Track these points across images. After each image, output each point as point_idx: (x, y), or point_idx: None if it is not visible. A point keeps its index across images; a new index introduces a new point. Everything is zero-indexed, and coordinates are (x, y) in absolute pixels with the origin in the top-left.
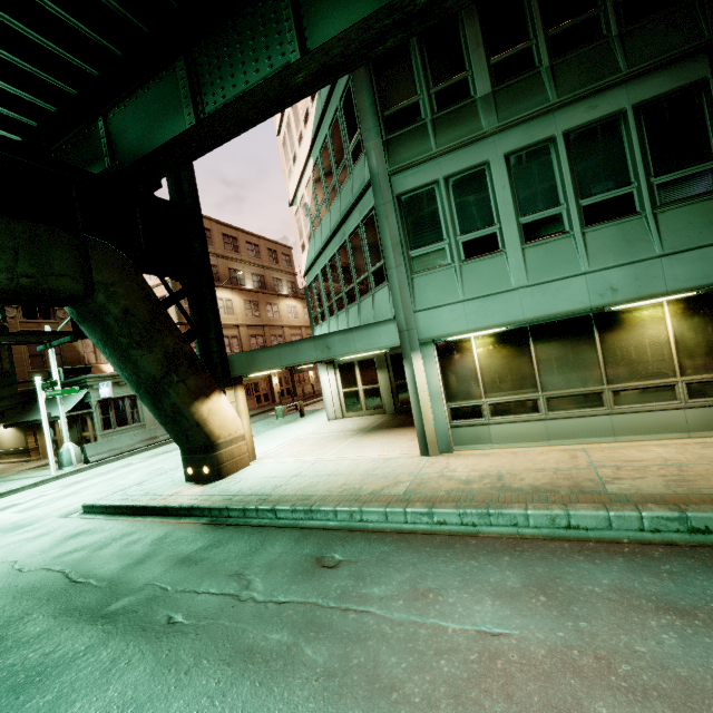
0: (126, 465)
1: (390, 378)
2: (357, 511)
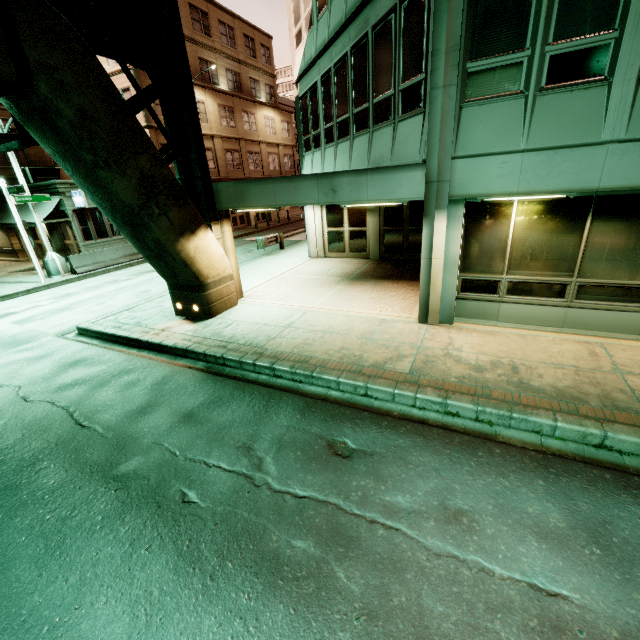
0: (113, 281)
1: (379, 222)
2: (361, 387)
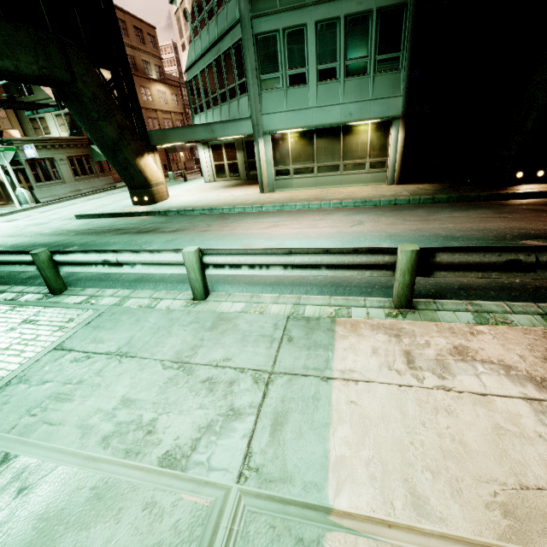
0: (73, 204)
1: (244, 157)
2: (232, 208)
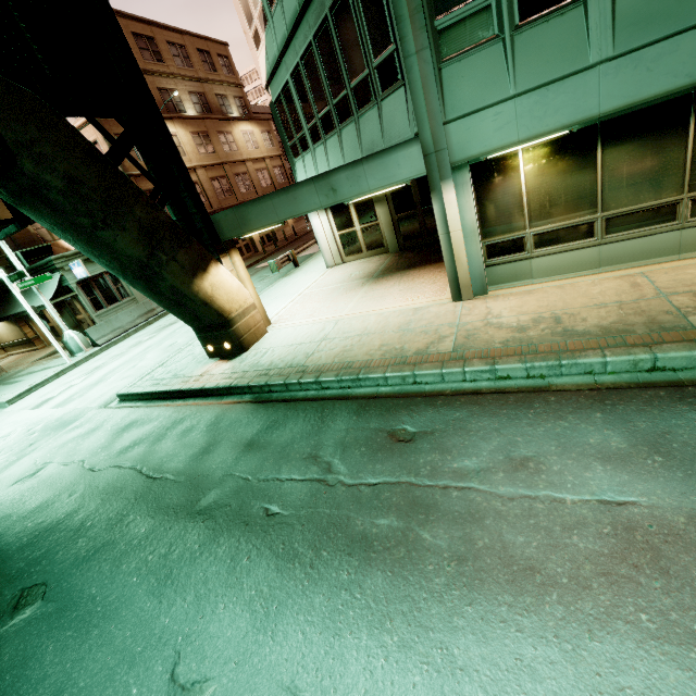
0: (136, 343)
1: (390, 211)
2: (409, 376)
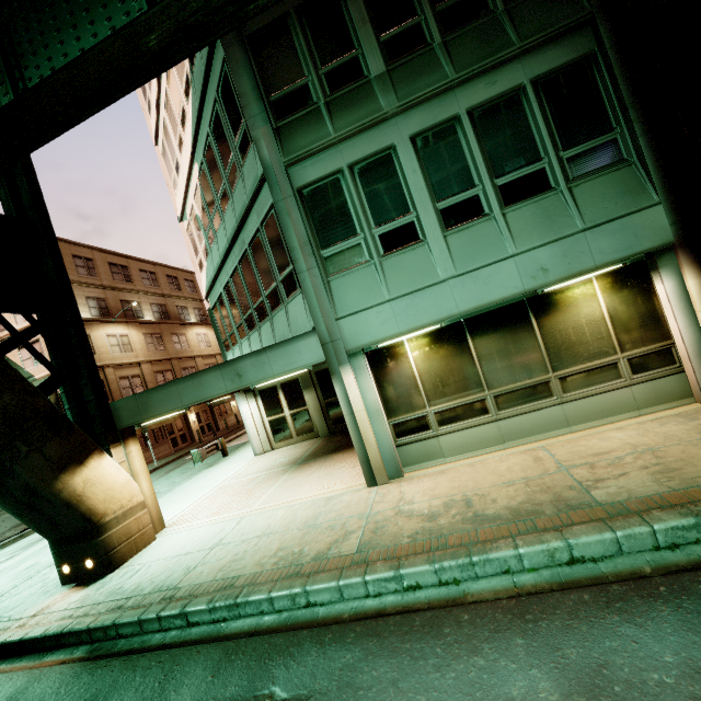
0: None
1: (318, 397)
2: (300, 594)
